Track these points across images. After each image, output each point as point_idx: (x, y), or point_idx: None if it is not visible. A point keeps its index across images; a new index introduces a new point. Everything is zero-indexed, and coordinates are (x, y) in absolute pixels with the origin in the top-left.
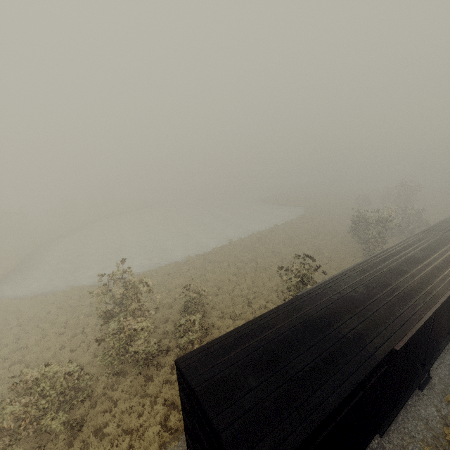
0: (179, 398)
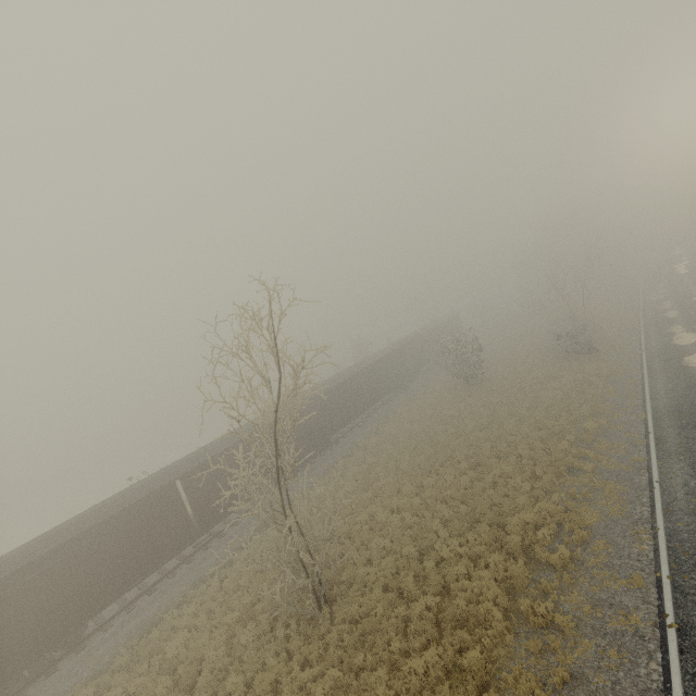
0: None
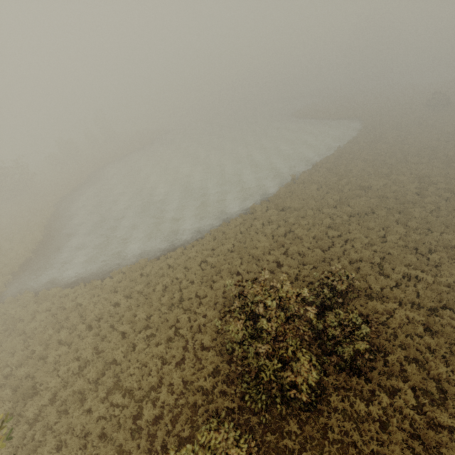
0: (387, 450)
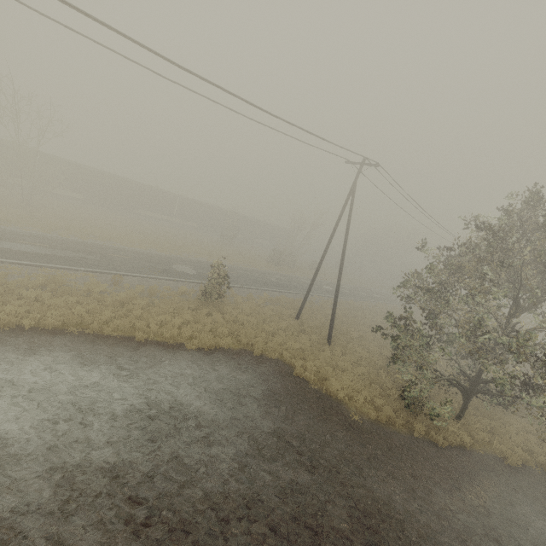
0: None
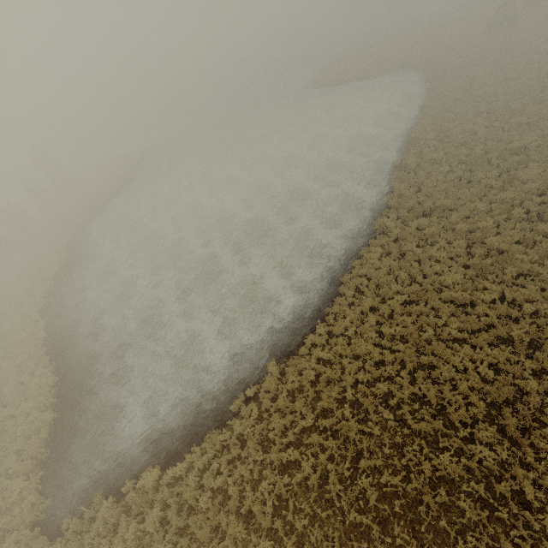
0: None
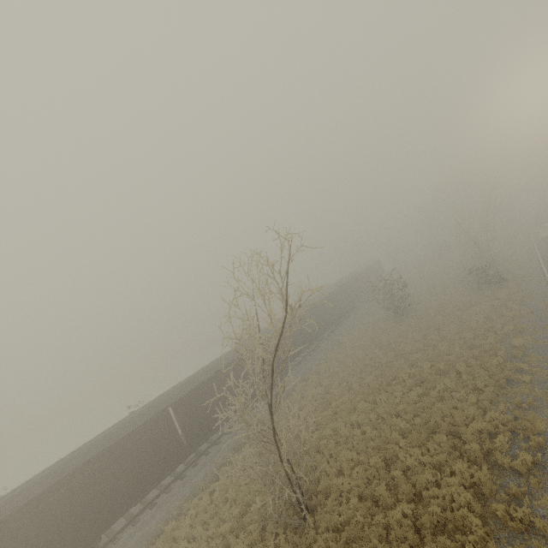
0: None
